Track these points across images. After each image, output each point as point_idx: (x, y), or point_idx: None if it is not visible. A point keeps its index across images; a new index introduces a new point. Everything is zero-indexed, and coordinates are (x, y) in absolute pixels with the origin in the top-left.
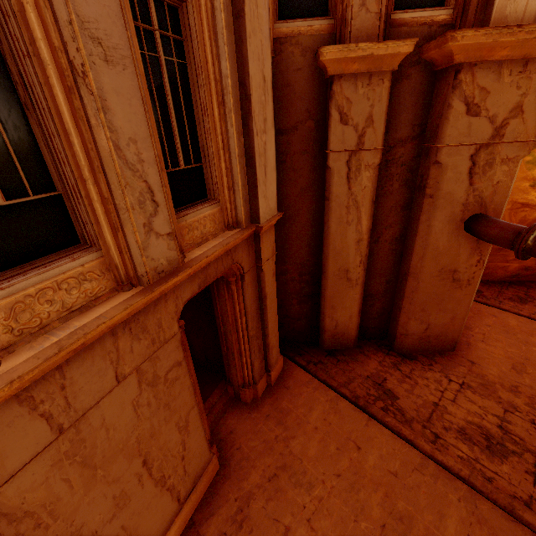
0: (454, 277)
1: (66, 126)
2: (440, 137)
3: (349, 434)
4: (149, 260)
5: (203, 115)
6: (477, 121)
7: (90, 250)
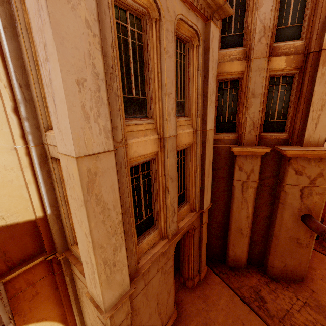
0: (298, 242)
1: (160, 198)
2: (284, 181)
3: (239, 315)
4: (170, 230)
5: (188, 176)
6: (301, 177)
7: (157, 228)
